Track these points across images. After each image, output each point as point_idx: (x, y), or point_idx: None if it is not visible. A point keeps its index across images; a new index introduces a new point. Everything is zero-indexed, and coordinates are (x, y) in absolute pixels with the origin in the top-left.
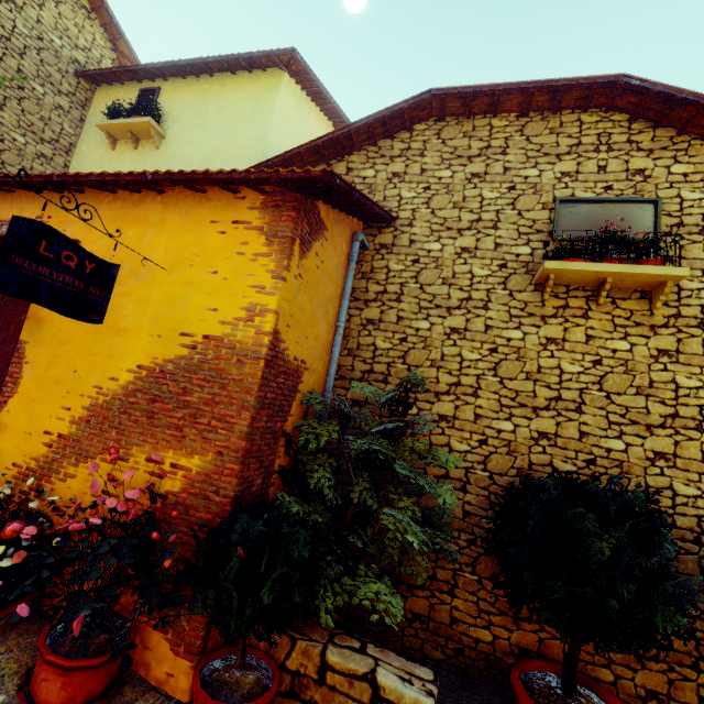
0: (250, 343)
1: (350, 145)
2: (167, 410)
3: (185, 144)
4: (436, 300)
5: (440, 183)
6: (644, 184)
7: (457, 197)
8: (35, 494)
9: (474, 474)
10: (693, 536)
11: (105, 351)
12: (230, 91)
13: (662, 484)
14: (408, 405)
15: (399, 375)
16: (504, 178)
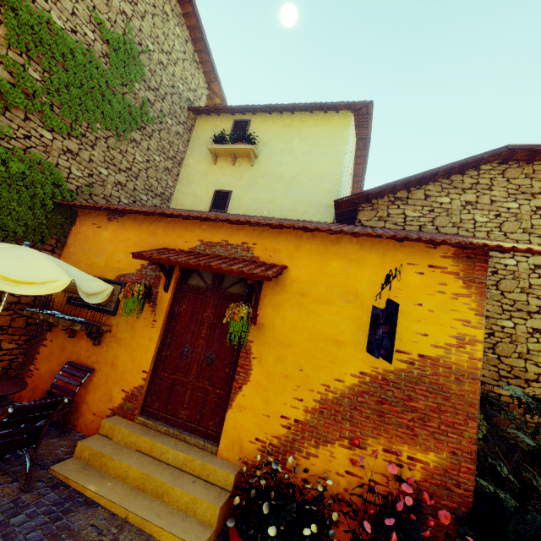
0: (465, 366)
1: (429, 178)
2: (396, 412)
3: (275, 164)
4: (516, 305)
5: (509, 212)
6: None
7: (525, 224)
8: (282, 466)
9: None
10: None
11: (326, 357)
12: (309, 126)
13: None
14: None
15: (491, 362)
16: None
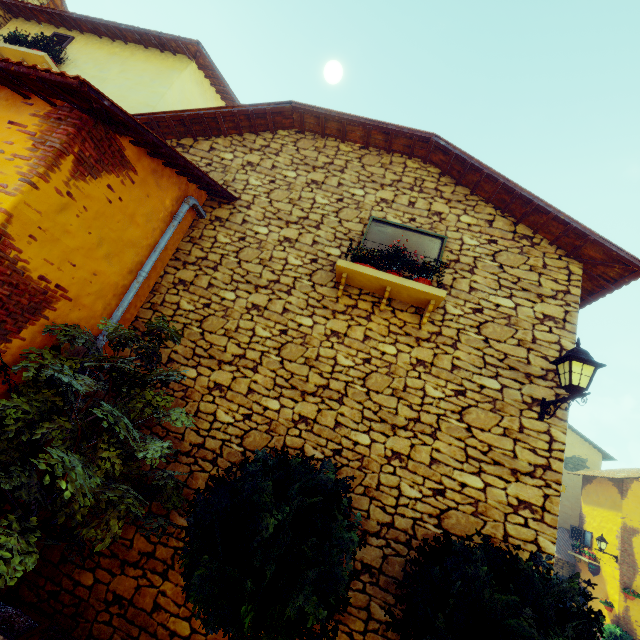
0: None
1: (218, 128)
2: None
3: None
4: (248, 276)
5: (284, 180)
6: (439, 223)
7: (294, 195)
8: None
9: (229, 448)
10: (406, 538)
11: None
12: (138, 61)
13: (392, 483)
14: (158, 355)
15: (192, 337)
16: (336, 191)
